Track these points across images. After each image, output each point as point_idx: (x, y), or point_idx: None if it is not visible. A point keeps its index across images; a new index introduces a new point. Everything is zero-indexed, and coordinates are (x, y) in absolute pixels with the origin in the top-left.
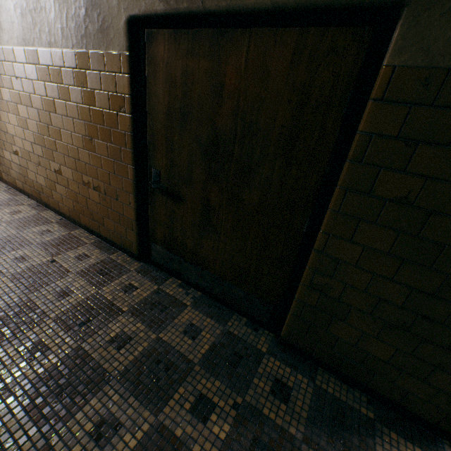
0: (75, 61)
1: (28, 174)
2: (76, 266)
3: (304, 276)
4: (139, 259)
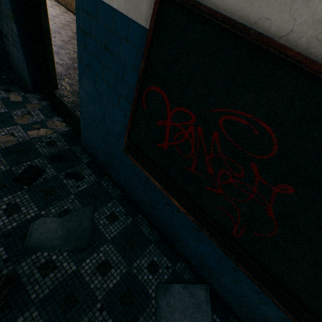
0: None
1: None
2: None
3: None
4: None
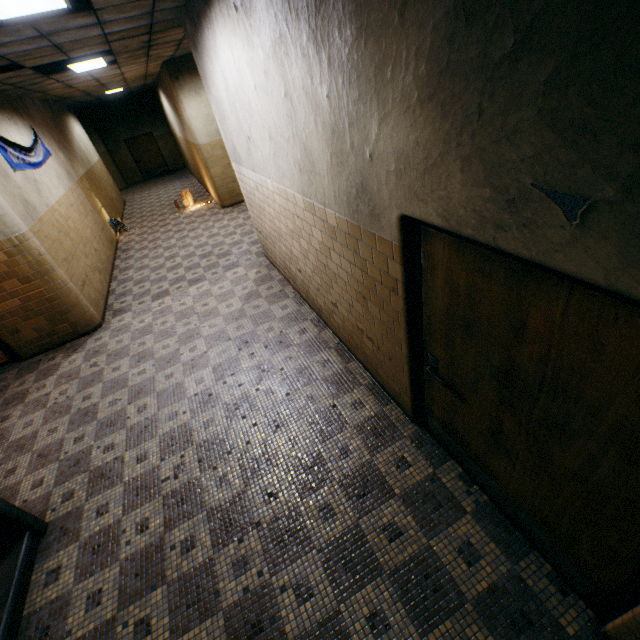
0: (347, 228)
1: (309, 291)
2: (352, 417)
3: None
4: (413, 421)
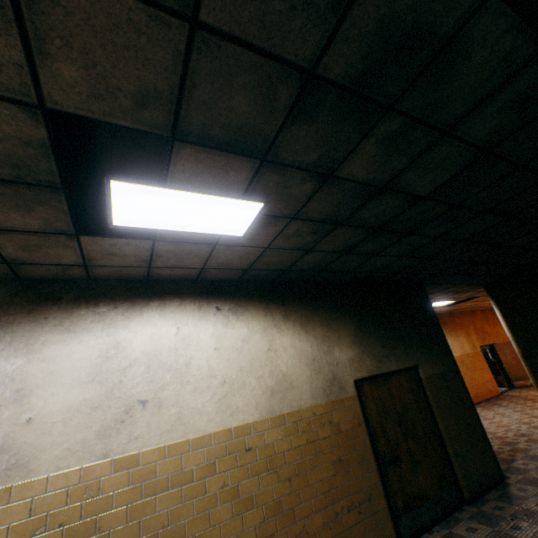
0: (323, 409)
1: None
2: None
3: (451, 452)
4: None
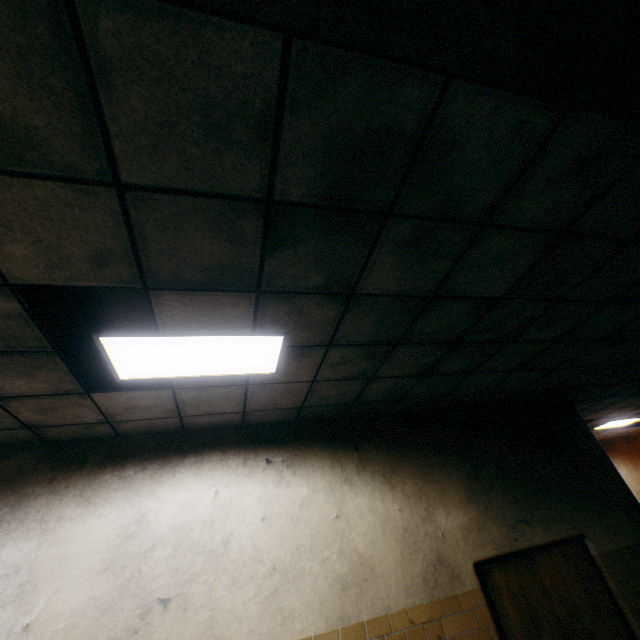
0: (426, 614)
1: None
2: None
3: None
4: None
